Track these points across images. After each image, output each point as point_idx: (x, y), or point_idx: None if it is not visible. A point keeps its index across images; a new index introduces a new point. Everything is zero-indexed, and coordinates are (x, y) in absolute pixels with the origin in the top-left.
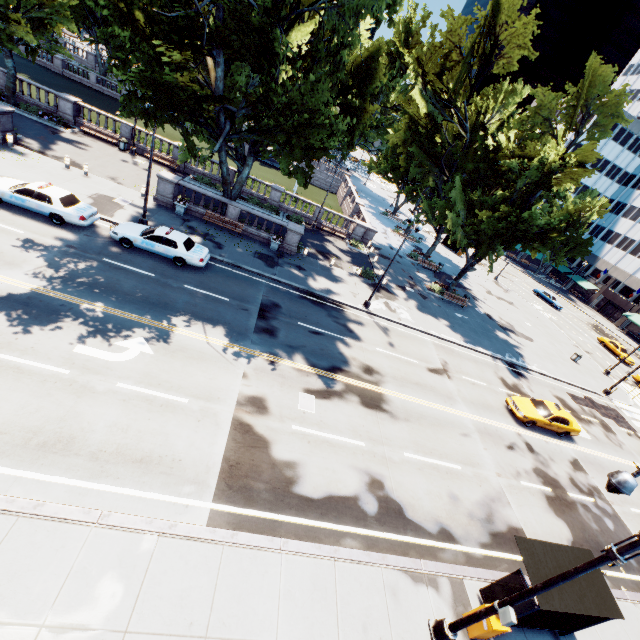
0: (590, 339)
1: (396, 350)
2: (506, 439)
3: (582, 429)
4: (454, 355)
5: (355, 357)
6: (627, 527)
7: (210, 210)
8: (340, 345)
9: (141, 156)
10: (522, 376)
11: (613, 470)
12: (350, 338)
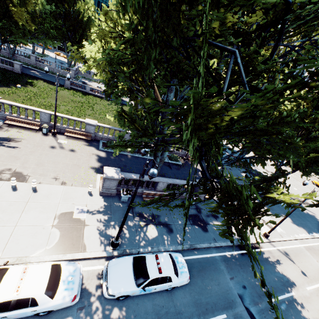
0: (309, 183)
1: (310, 279)
2: None
3: None
4: (318, 253)
5: (316, 318)
6: None
7: (143, 187)
8: (300, 309)
9: (60, 134)
10: None
11: None
12: (293, 290)
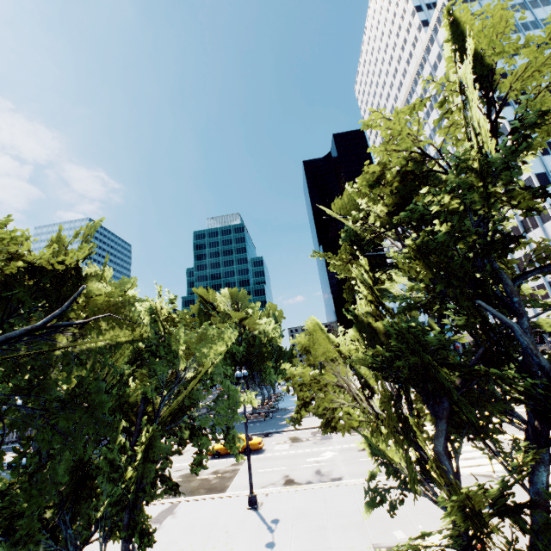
0: None
1: None
2: (181, 468)
3: (287, 445)
4: None
5: None
6: (233, 479)
7: None
8: None
9: None
10: (268, 436)
11: (281, 457)
12: None
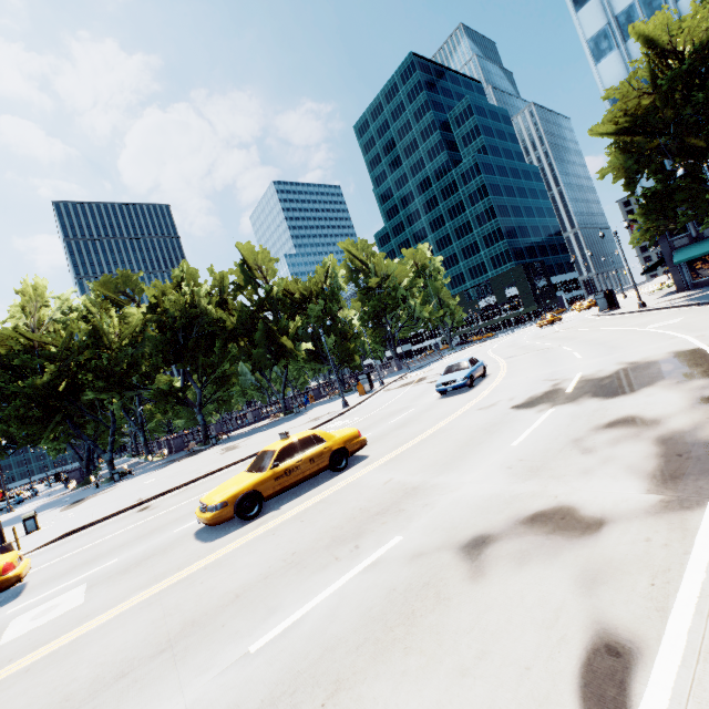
0: None
1: None
2: None
3: None
4: None
5: None
6: None
7: None
8: None
9: None
10: None
11: None
12: None
